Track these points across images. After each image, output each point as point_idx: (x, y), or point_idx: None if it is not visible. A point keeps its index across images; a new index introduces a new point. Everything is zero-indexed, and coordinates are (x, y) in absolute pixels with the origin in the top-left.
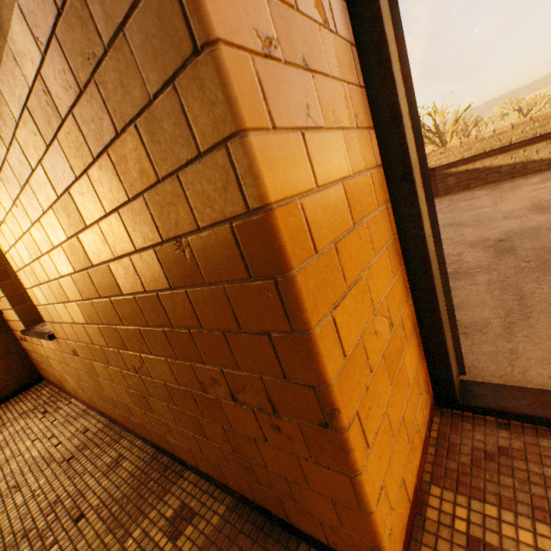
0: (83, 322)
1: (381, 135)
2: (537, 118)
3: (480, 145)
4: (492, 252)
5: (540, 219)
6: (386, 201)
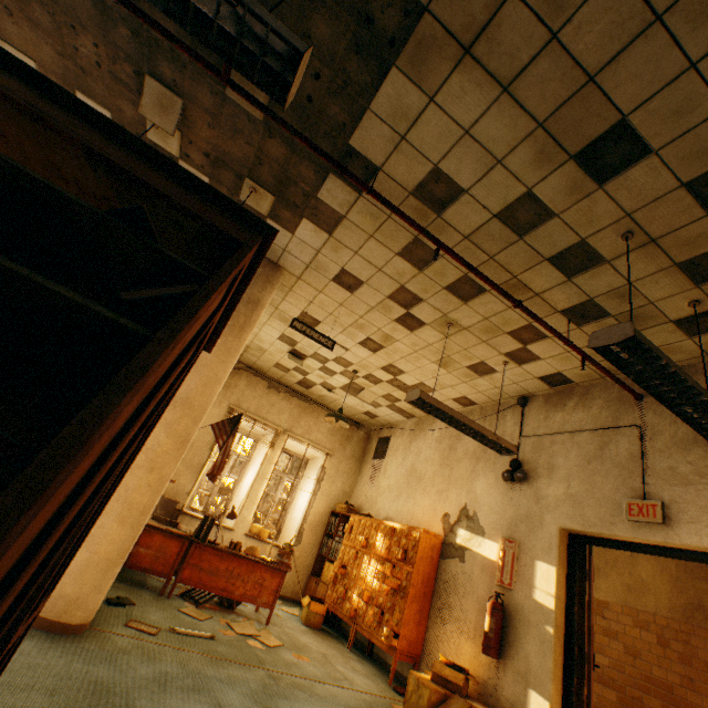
0: (604, 664)
1: None
2: None
3: None
4: None
5: None
6: None
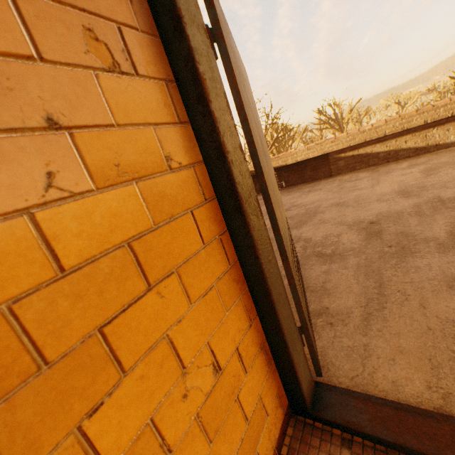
0: None
1: (211, 168)
2: (404, 115)
3: (362, 135)
4: (363, 235)
5: (404, 203)
6: (220, 231)
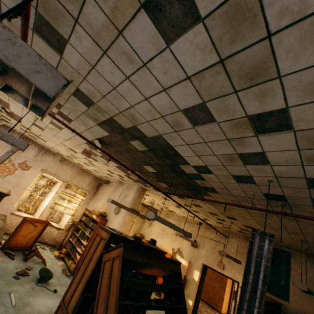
0: None
1: (231, 288)
2: None
3: None
4: None
5: None
6: (230, 293)
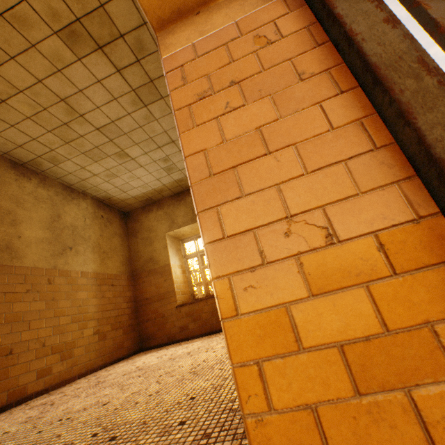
0: None
1: (349, 63)
2: None
3: None
4: None
5: None
6: (361, 116)
